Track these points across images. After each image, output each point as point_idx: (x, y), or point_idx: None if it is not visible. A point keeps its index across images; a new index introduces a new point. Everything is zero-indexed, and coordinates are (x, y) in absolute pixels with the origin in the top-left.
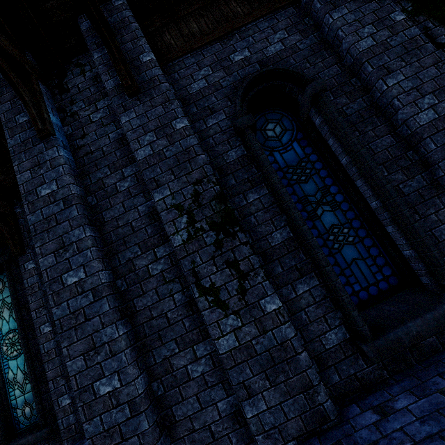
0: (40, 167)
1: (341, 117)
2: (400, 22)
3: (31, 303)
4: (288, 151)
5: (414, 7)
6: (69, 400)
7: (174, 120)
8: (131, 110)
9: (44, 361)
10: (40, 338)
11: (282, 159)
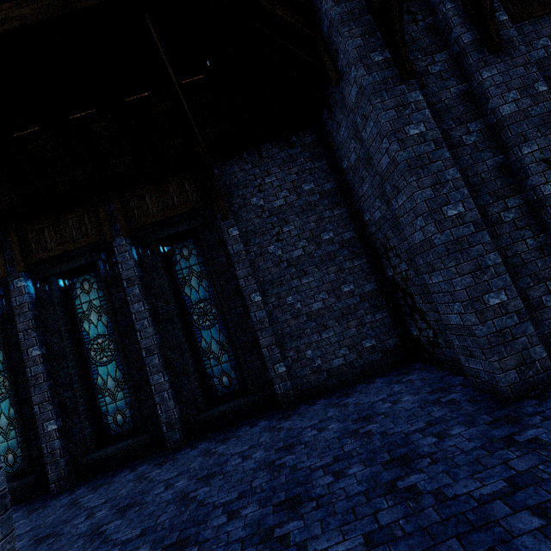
0: (405, 107)
1: None
2: None
3: (238, 271)
4: None
5: None
6: (285, 368)
7: (536, 83)
8: (492, 67)
9: (256, 329)
10: (251, 307)
11: None
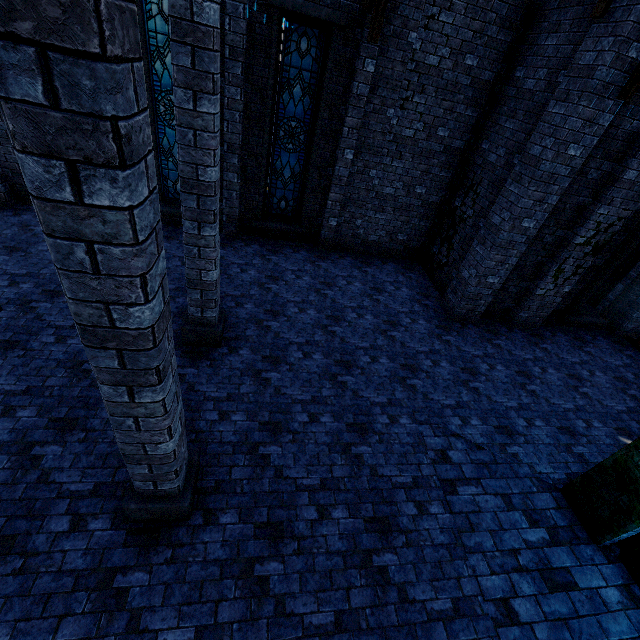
0: (590, 125)
1: None
2: None
3: (349, 117)
4: None
5: None
6: (336, 223)
7: None
8: None
9: (333, 182)
10: (340, 161)
11: None
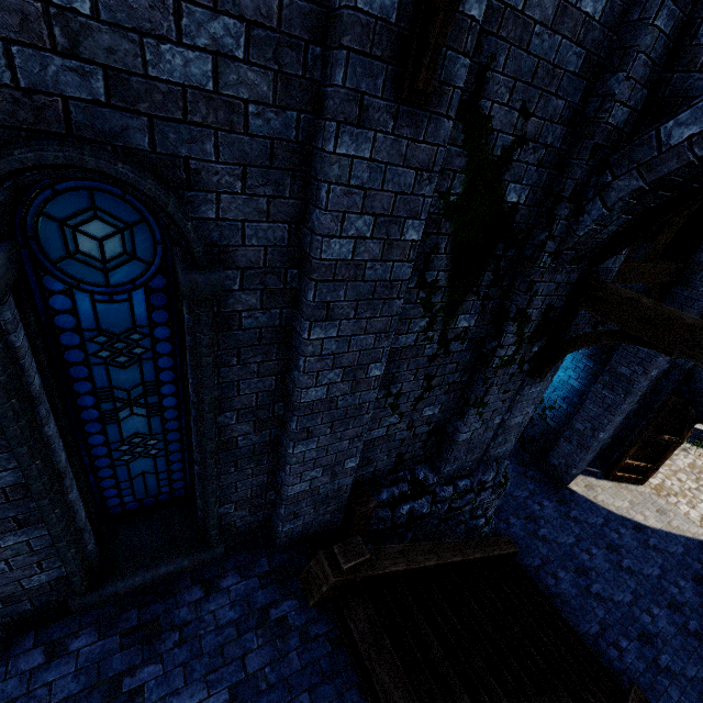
0: None
1: (210, 359)
2: (406, 243)
3: None
4: (117, 302)
5: (458, 201)
6: None
7: None
8: None
9: None
10: None
11: (93, 313)
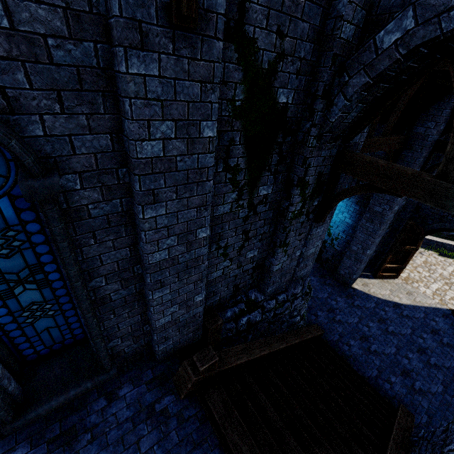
0: None
1: (65, 244)
2: (204, 140)
3: None
4: None
5: (242, 105)
6: None
7: None
8: None
9: None
10: None
11: None
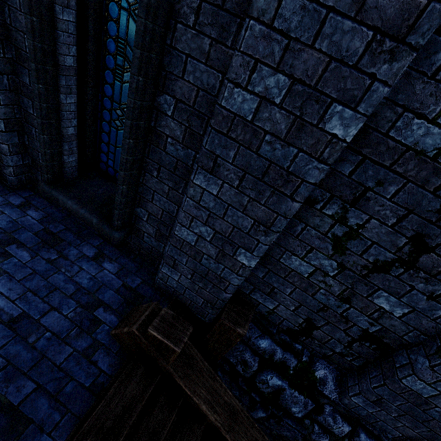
0: None
1: None
2: None
3: None
4: None
5: None
6: None
7: None
8: None
9: None
10: None
11: None
